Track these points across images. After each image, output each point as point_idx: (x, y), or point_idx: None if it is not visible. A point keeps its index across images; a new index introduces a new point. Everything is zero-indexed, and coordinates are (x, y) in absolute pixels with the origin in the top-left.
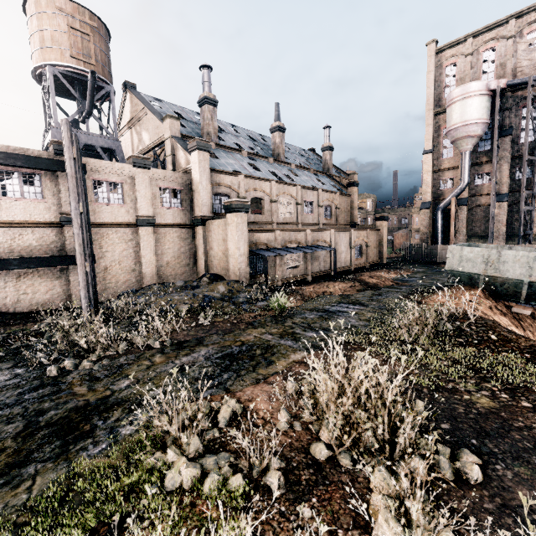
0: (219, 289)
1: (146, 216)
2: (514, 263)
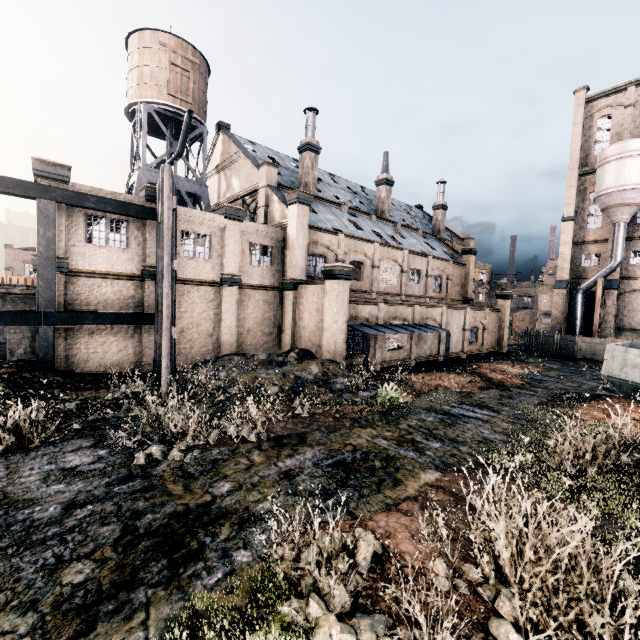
0: (311, 369)
1: (232, 274)
2: None
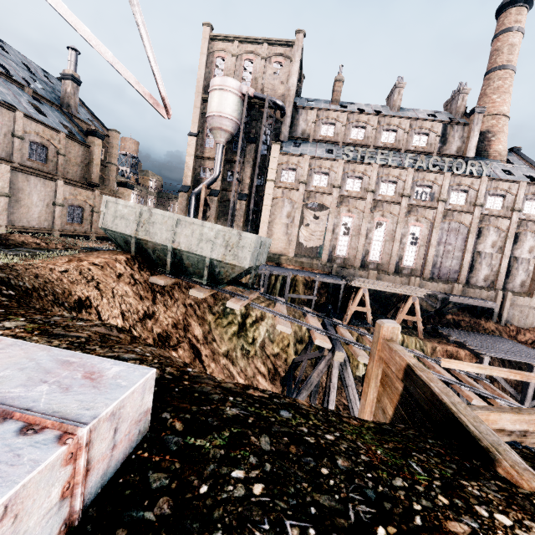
0: None
1: None
2: (162, 225)
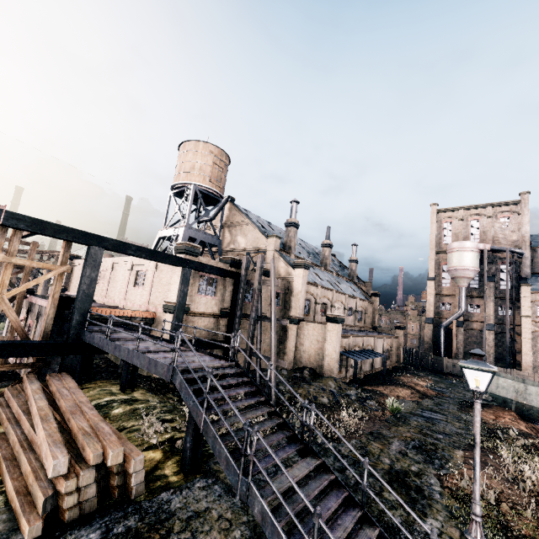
0: (330, 384)
1: (262, 312)
2: (537, 396)
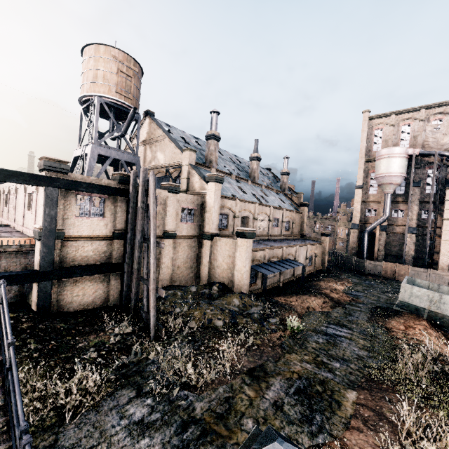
0: (234, 302)
1: (170, 230)
2: None
